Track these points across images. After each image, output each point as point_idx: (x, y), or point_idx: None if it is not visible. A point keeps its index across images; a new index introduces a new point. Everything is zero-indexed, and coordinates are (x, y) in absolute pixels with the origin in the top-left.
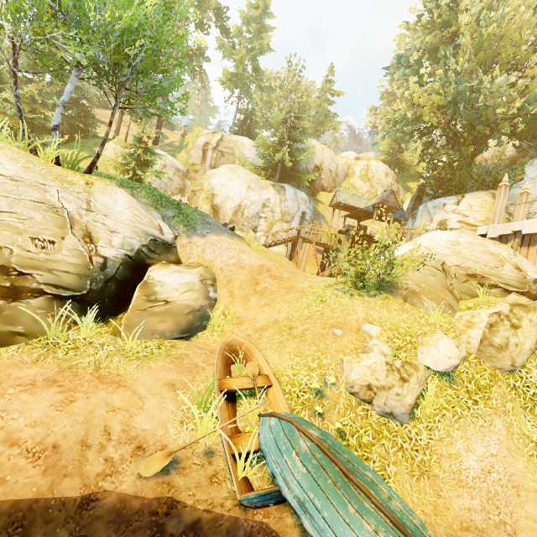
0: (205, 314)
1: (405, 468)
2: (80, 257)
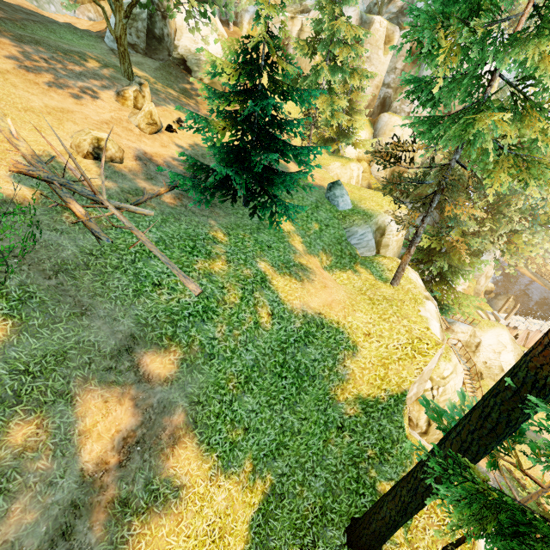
0: None
1: None
2: None
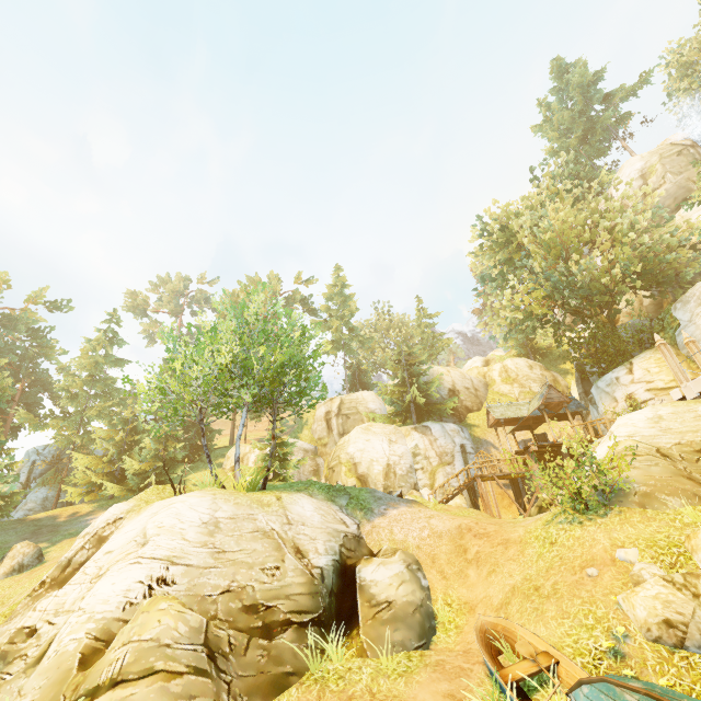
0: (428, 610)
1: None
2: (304, 574)
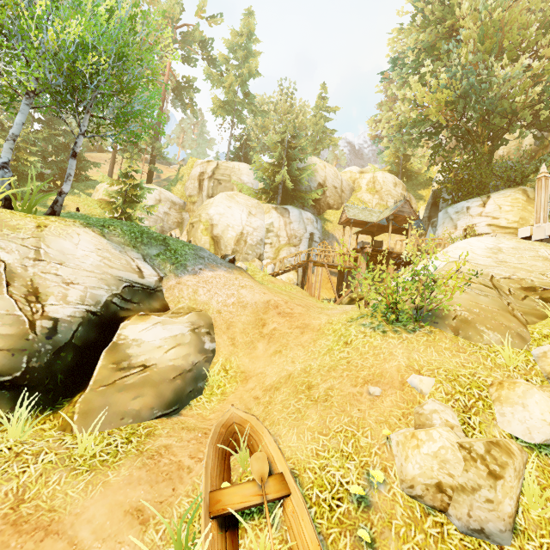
0: (201, 372)
1: None
2: (16, 324)
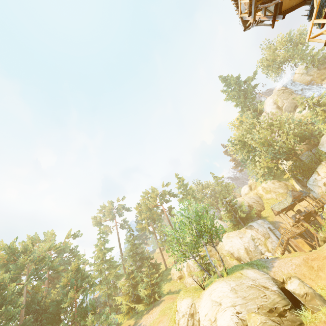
0: (317, 293)
1: None
2: (275, 294)
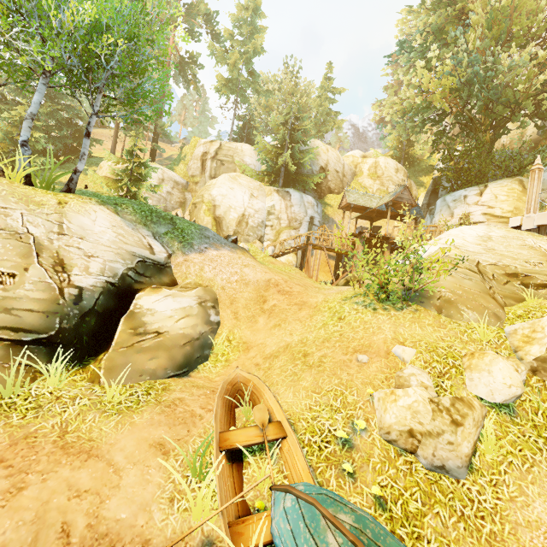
0: (207, 341)
1: (471, 546)
2: (48, 290)
